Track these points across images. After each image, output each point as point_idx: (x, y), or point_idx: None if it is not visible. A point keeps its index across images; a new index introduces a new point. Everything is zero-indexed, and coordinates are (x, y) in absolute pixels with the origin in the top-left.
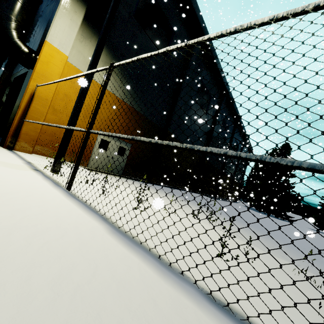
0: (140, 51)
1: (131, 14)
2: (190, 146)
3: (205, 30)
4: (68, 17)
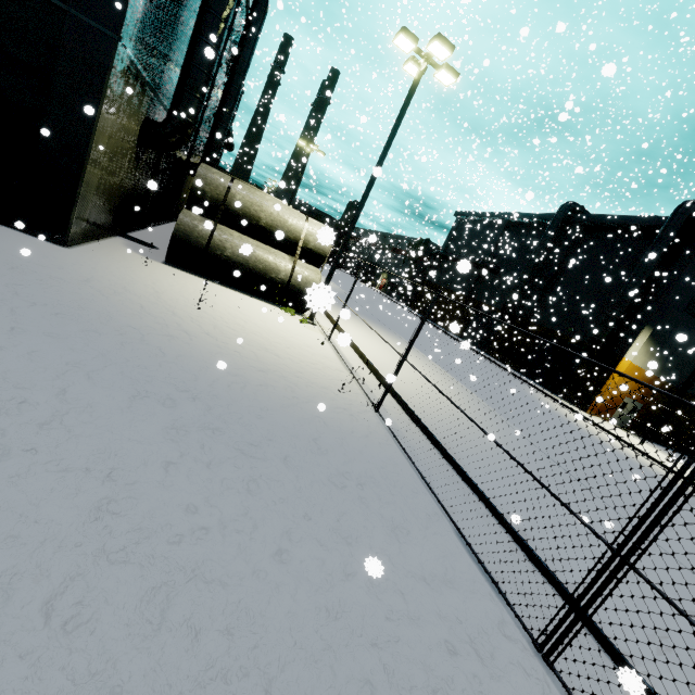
0: (680, 332)
1: (682, 309)
2: None
3: None
4: (640, 341)
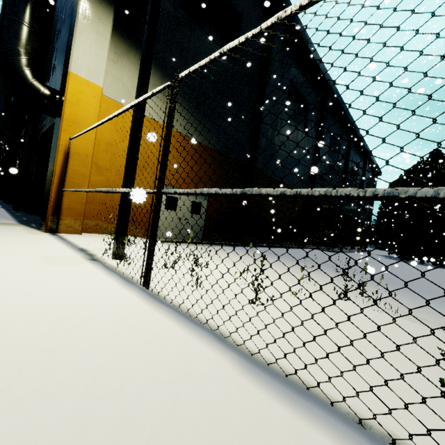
0: (199, 58)
1: (177, 4)
2: (387, 192)
3: (287, 2)
4: (92, 30)
